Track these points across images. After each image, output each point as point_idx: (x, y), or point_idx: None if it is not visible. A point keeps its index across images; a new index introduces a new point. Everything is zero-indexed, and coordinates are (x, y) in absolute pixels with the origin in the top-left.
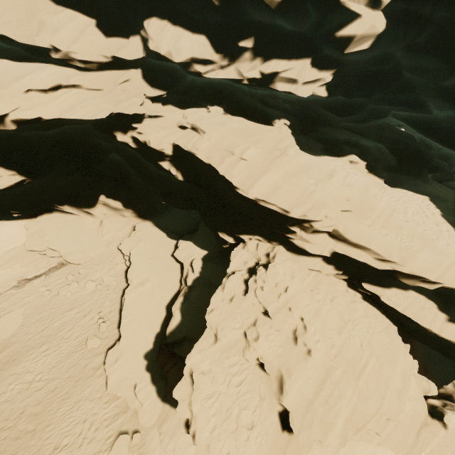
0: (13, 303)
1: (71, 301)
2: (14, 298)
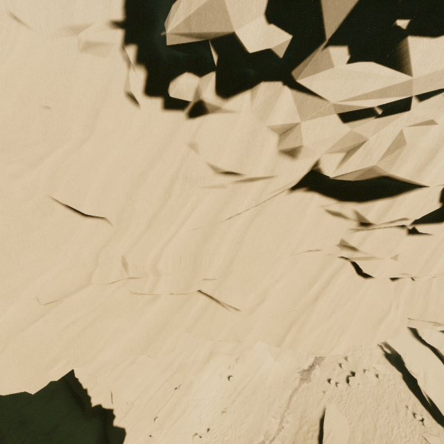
0: (319, 399)
1: (368, 394)
2: (313, 392)
